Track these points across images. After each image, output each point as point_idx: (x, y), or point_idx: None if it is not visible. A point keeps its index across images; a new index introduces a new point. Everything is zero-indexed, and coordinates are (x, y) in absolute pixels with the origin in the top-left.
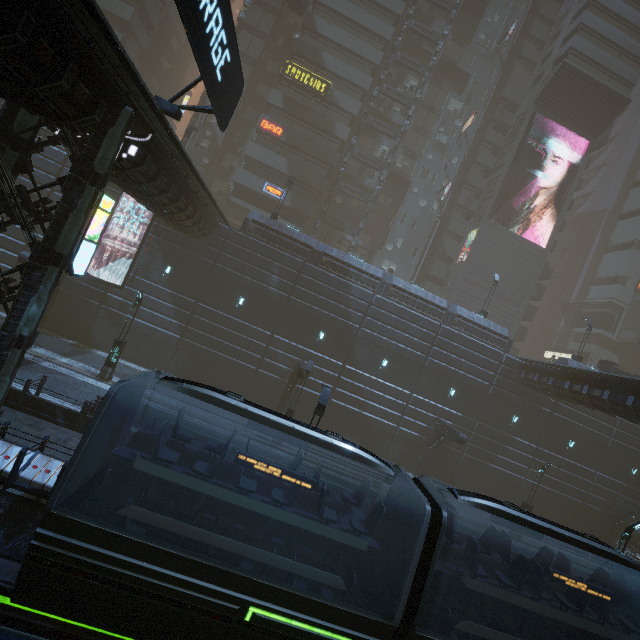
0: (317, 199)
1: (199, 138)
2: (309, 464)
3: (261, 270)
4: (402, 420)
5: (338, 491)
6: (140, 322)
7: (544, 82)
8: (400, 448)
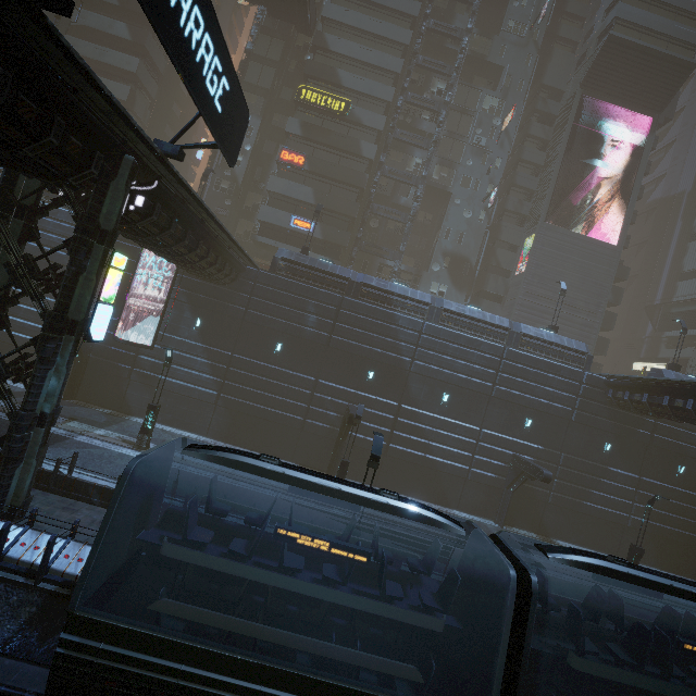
0: (350, 226)
1: (218, 180)
2: (372, 522)
3: (296, 311)
4: (474, 460)
5: (403, 557)
6: (175, 382)
7: (589, 61)
8: (475, 493)
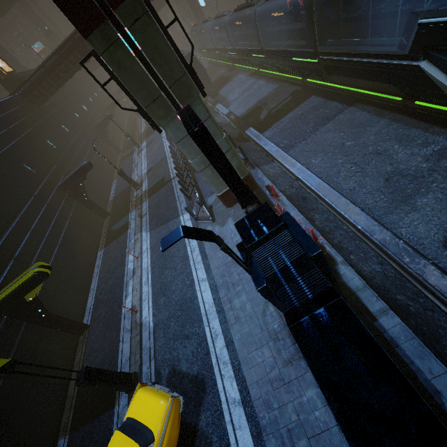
0: None
1: None
2: None
3: None
4: None
5: None
6: None
7: None
8: None
